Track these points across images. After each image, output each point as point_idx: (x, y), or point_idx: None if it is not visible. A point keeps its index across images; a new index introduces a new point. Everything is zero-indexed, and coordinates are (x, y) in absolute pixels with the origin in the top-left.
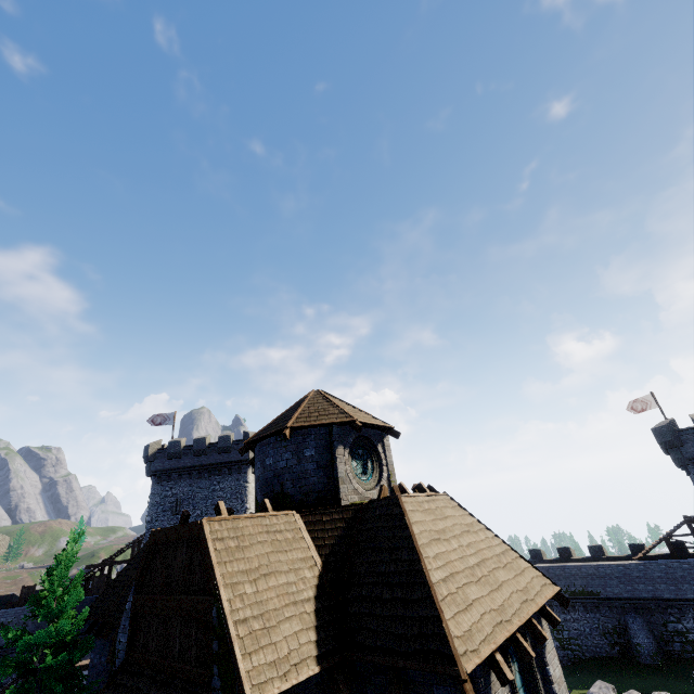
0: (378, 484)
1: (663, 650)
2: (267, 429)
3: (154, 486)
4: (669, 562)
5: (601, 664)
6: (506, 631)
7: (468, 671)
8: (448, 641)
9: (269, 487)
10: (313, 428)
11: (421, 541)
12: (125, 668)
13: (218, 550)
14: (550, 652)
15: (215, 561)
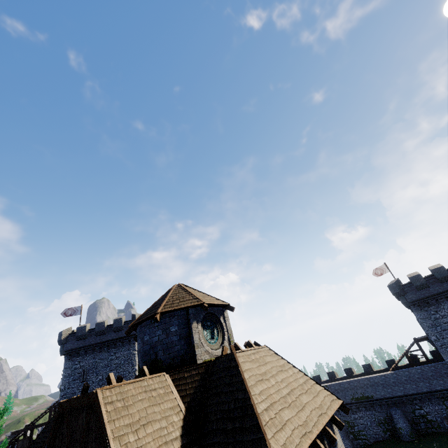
0: (222, 344)
1: (415, 429)
2: (144, 315)
3: (66, 362)
4: (410, 369)
5: (380, 446)
6: (309, 439)
7: None
8: None
9: (147, 356)
10: (176, 311)
11: (250, 383)
12: None
13: (109, 411)
14: (340, 447)
15: (106, 420)
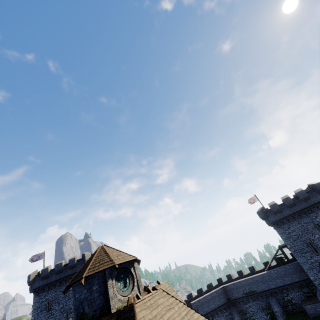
0: (132, 289)
1: (285, 311)
2: (76, 277)
3: (35, 297)
4: (277, 268)
5: None
6: None
7: None
8: None
9: (77, 310)
10: (96, 273)
11: None
12: None
13: None
14: None
15: None
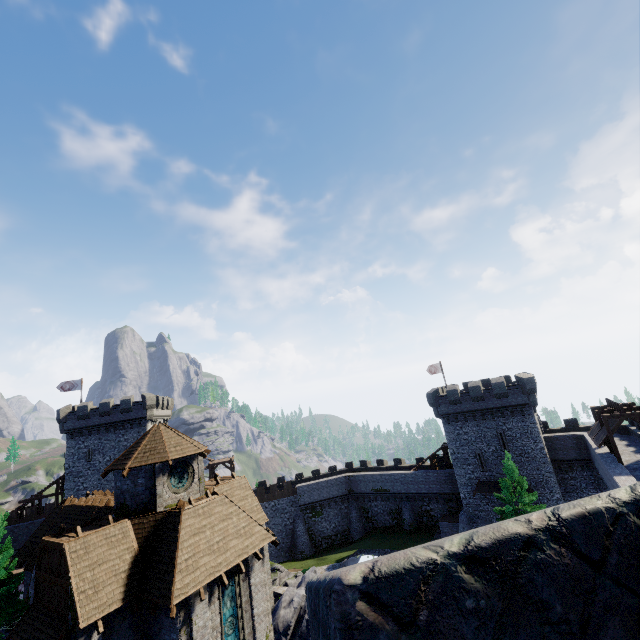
0: (190, 487)
1: (418, 521)
2: (119, 461)
3: (68, 441)
4: (428, 472)
5: (383, 531)
6: (213, 577)
7: (175, 603)
8: (172, 591)
9: (118, 499)
10: (144, 466)
11: (183, 539)
12: (34, 606)
13: (73, 558)
14: (256, 571)
15: (70, 565)
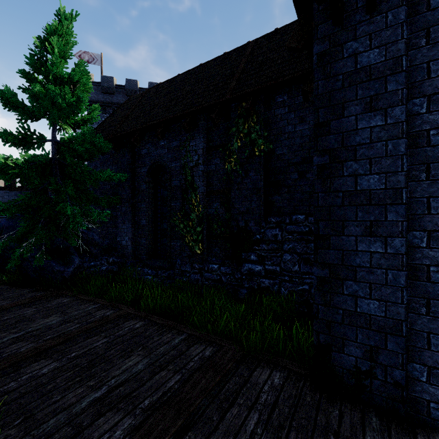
0: None
1: None
2: None
3: None
4: None
5: None
6: None
7: None
8: None
9: None
10: None
11: None
12: None
13: None
14: None
15: None
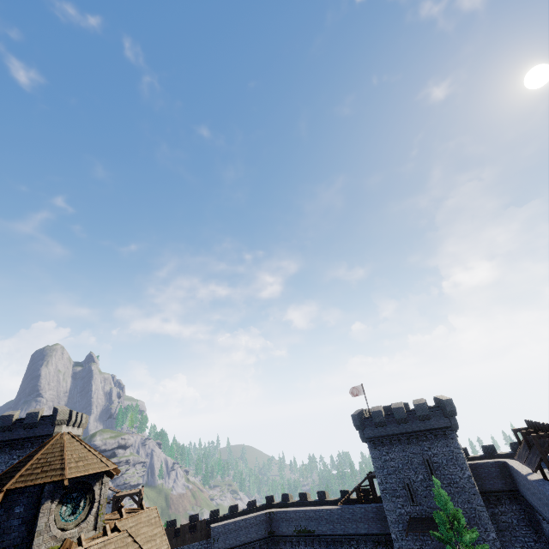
0: (85, 520)
1: None
2: None
3: None
4: (355, 507)
5: None
6: None
7: None
8: None
9: None
10: (29, 487)
11: None
12: None
13: None
14: None
15: None
